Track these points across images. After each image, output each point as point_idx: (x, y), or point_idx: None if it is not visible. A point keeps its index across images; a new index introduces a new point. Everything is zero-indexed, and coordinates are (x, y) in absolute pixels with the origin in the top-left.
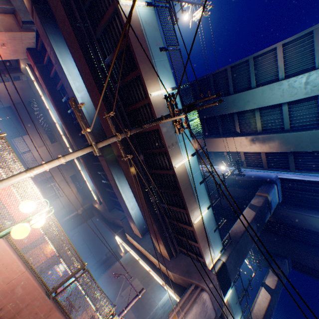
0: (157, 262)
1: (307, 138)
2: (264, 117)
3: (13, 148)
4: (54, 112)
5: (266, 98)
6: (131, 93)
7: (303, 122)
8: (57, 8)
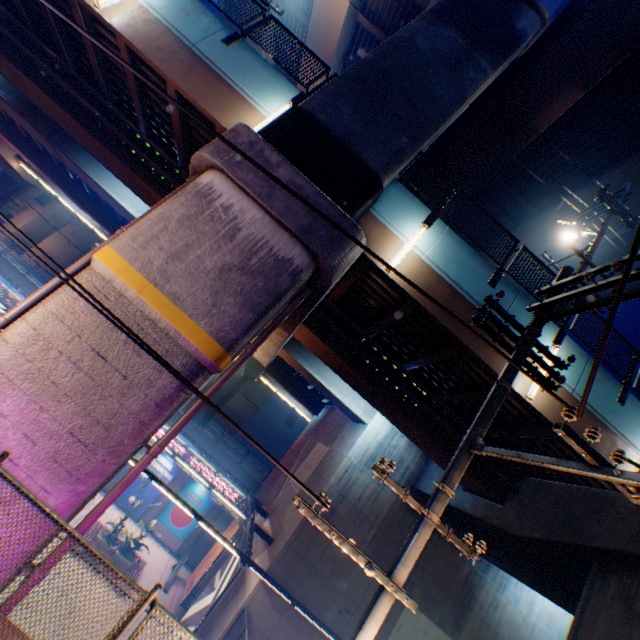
0: None
1: None
2: None
3: (8, 266)
4: (81, 211)
5: None
6: None
7: None
8: None
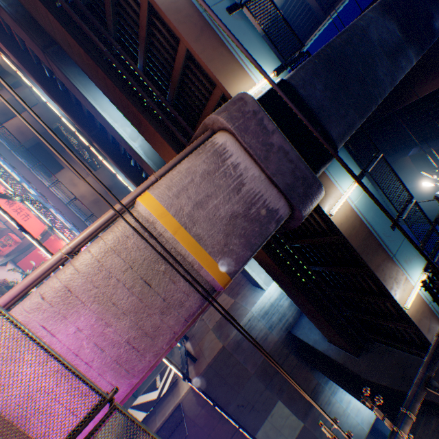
0: None
1: None
2: None
3: None
4: (51, 102)
5: None
6: None
7: None
8: None
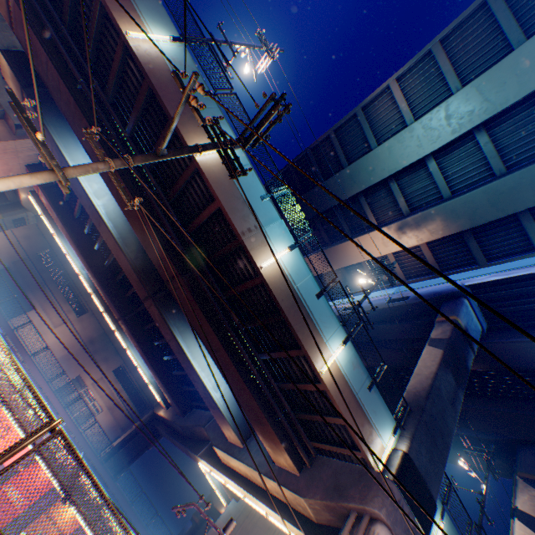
0: (277, 487)
1: (482, 199)
2: (407, 190)
3: (0, 320)
4: (75, 257)
5: (398, 156)
6: (171, 166)
7: (469, 180)
8: (48, 73)
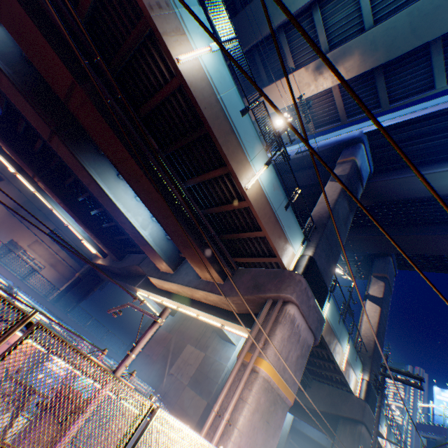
0: (205, 295)
1: (405, 24)
2: (330, 21)
3: None
4: None
5: None
6: None
7: (394, 4)
8: None
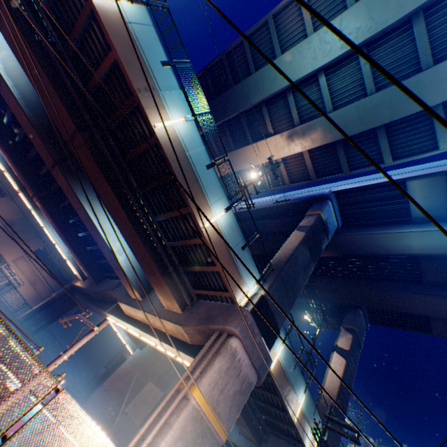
0: (164, 323)
1: (354, 114)
2: (301, 103)
3: None
4: None
5: (297, 67)
6: (68, 11)
7: (348, 98)
8: None
